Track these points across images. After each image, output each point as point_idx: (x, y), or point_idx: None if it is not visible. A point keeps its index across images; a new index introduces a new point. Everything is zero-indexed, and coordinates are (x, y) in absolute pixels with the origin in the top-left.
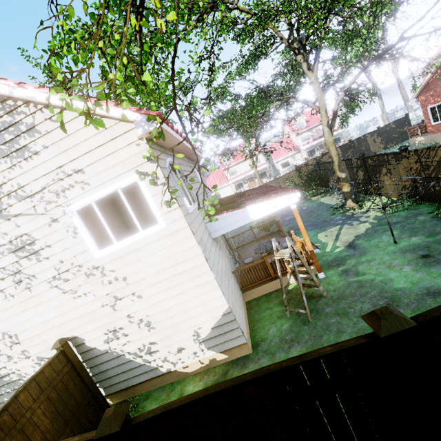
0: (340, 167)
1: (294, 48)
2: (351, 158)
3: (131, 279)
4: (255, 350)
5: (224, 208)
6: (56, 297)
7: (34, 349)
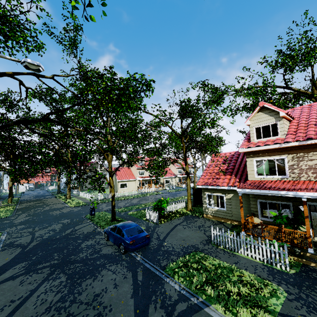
0: None
1: None
2: None
3: None
4: None
5: None
6: None
7: None
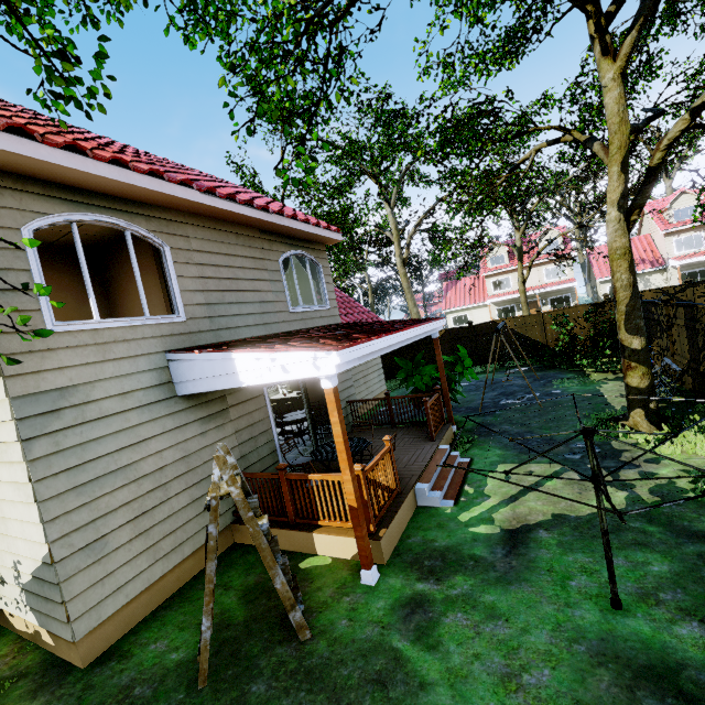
0: (630, 318)
1: (585, 0)
2: (697, 305)
3: None
4: (90, 668)
5: (249, 341)
6: None
7: None
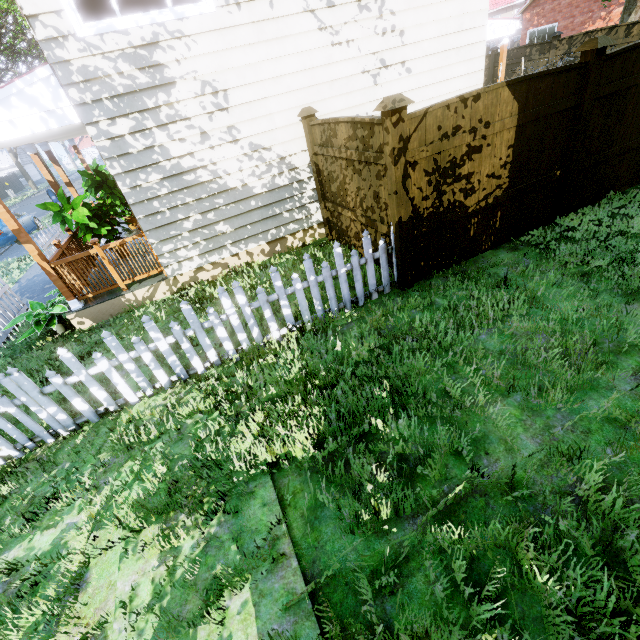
0: None
1: None
2: None
3: (408, 37)
4: None
5: None
6: (306, 33)
7: (248, 126)
